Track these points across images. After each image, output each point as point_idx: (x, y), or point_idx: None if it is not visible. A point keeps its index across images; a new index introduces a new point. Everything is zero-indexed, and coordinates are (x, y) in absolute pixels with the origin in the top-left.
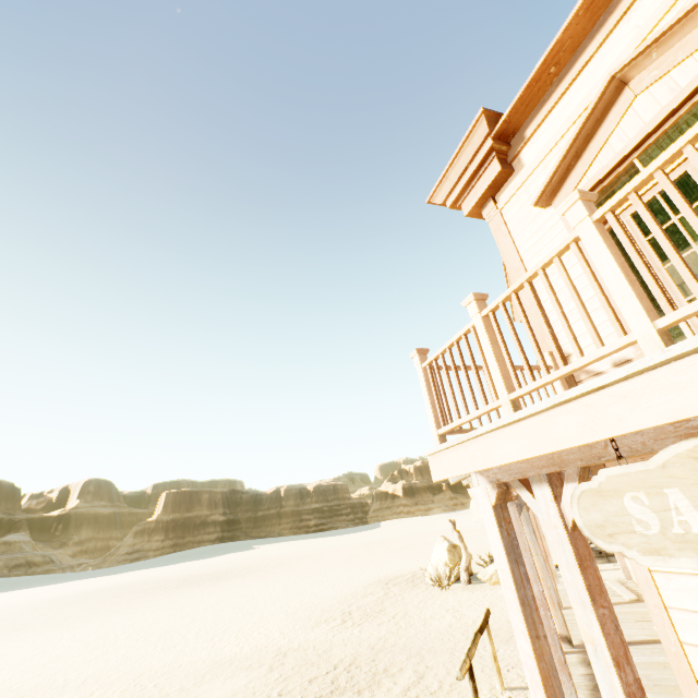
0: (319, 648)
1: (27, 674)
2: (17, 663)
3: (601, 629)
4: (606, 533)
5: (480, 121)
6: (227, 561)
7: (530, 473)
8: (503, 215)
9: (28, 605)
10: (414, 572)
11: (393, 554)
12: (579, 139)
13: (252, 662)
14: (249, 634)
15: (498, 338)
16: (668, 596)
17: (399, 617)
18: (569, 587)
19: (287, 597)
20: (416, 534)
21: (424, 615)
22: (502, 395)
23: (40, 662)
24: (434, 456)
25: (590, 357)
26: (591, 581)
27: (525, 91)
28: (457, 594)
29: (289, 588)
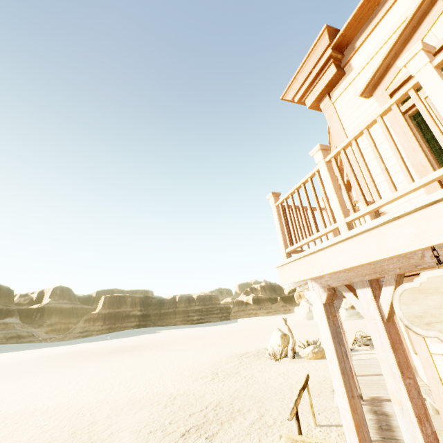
0: (196, 394)
1: (11, 403)
2: (6, 396)
3: (408, 394)
4: (424, 322)
5: (323, 35)
6: (141, 339)
7: (355, 280)
8: (335, 106)
9: (17, 361)
10: (259, 349)
11: (245, 338)
12: (398, 43)
13: (153, 402)
14: (152, 384)
15: (338, 177)
16: (442, 371)
17: (248, 377)
18: (383, 362)
19: (178, 362)
20: (260, 327)
21: (264, 377)
22: (339, 219)
23: (20, 396)
24: (282, 267)
25: (422, 181)
26: (400, 359)
27: (358, 9)
28: (286, 364)
29: (179, 357)
